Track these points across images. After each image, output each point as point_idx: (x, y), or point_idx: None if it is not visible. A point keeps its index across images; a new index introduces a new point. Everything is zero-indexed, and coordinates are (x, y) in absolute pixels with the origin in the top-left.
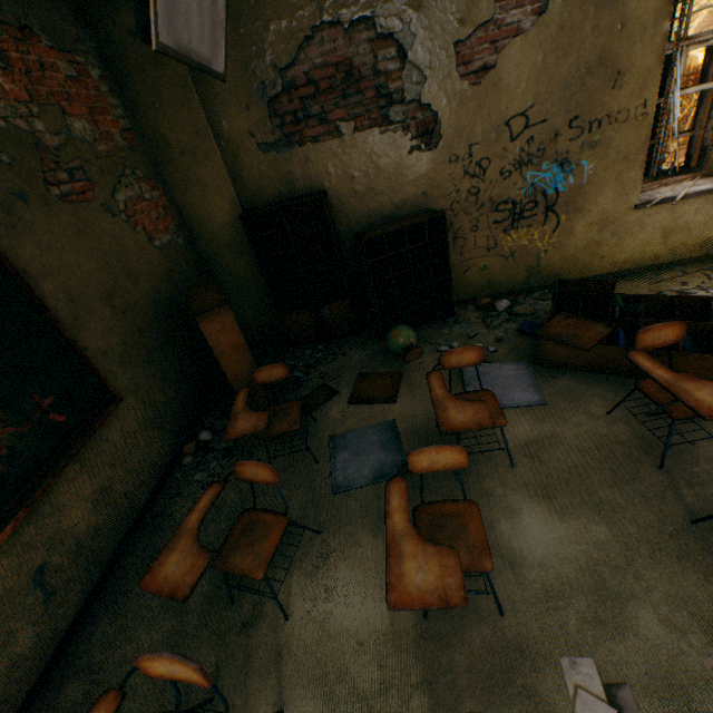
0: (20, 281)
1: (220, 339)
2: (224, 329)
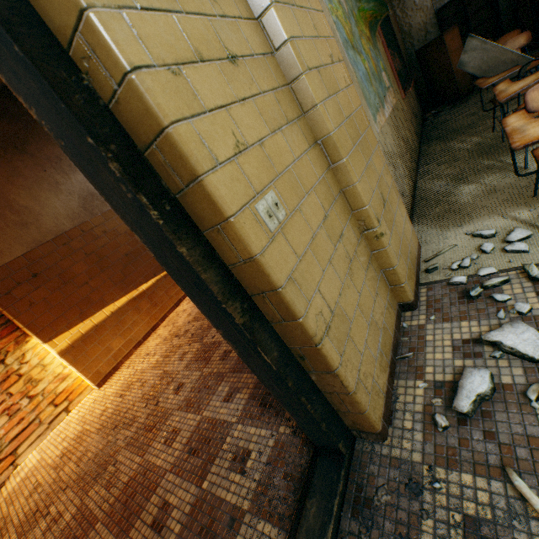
0: (390, 22)
1: (450, 45)
2: (453, 39)
